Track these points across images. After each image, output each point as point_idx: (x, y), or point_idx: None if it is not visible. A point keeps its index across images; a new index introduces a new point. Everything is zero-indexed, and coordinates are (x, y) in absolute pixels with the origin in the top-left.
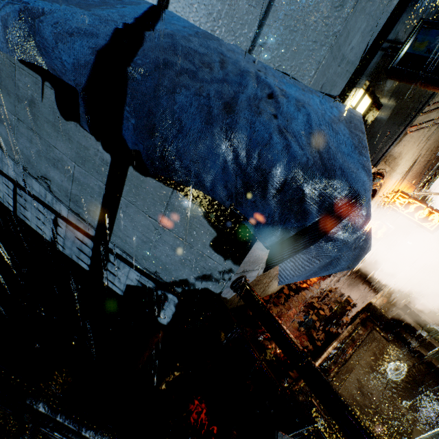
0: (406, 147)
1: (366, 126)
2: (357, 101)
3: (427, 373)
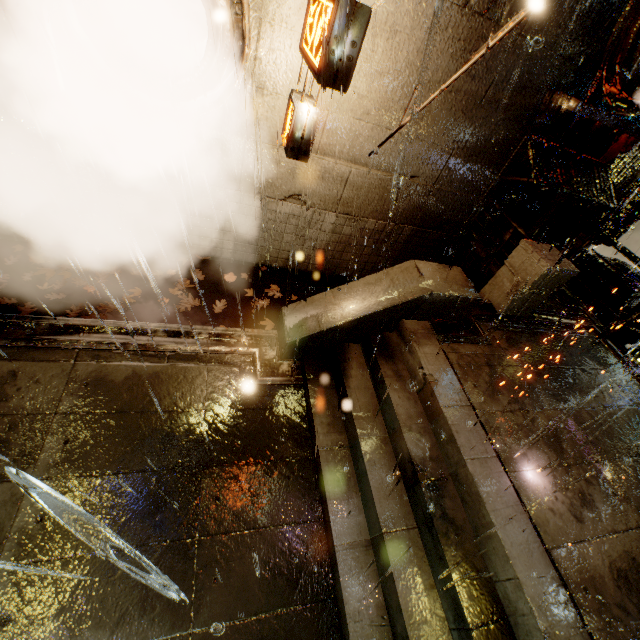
0: None
1: None
2: None
3: (285, 465)
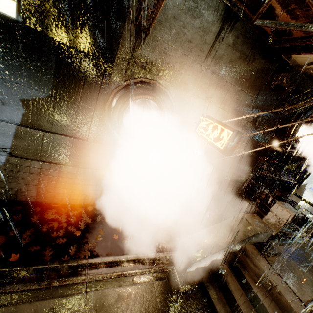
0: (173, 57)
1: None
2: None
3: None
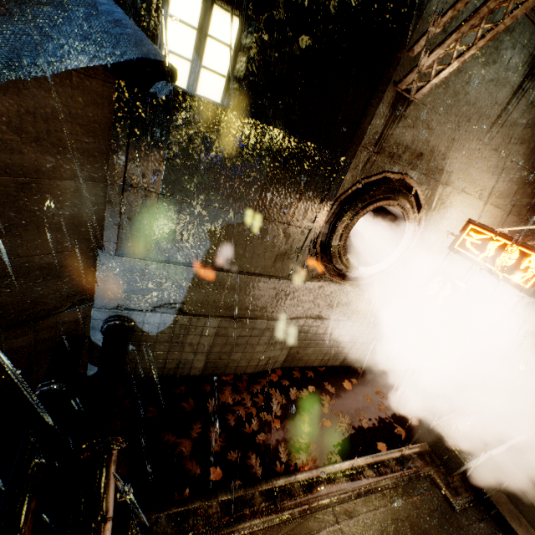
0: (439, 133)
1: (246, 63)
2: (199, 16)
3: None
